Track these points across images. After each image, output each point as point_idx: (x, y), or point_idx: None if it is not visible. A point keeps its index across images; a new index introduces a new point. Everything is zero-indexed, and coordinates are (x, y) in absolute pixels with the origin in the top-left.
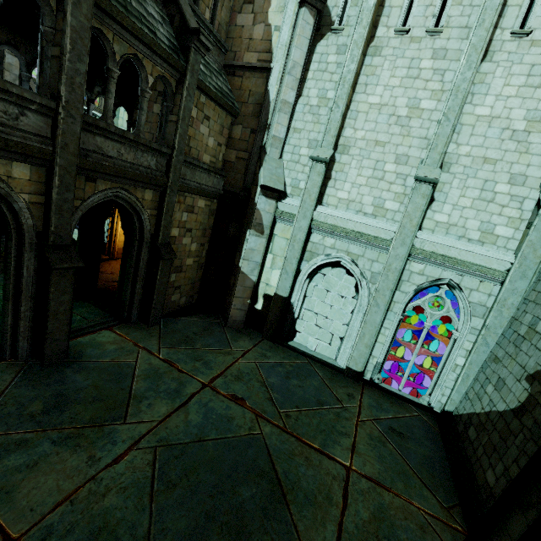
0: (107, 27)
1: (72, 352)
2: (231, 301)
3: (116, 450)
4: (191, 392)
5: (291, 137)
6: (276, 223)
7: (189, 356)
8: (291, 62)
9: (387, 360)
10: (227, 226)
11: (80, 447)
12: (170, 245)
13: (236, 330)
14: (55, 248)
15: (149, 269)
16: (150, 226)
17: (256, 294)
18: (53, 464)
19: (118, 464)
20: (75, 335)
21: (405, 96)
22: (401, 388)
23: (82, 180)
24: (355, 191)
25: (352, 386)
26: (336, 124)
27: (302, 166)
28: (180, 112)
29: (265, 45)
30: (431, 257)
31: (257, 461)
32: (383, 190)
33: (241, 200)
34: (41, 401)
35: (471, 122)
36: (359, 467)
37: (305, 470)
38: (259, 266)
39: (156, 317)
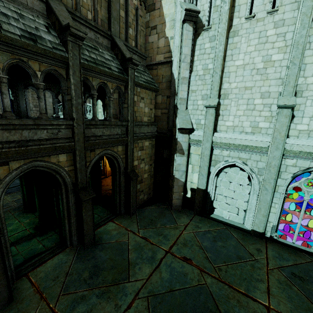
0: (89, 75)
1: (96, 238)
2: (172, 195)
3: (127, 300)
4: (160, 257)
5: (190, 96)
6: (191, 146)
7: (155, 233)
8: (183, 55)
9: (280, 223)
10: (162, 152)
11: (110, 299)
12: (134, 171)
13: (177, 211)
14: (82, 190)
15: (126, 185)
16: (123, 163)
17: (186, 188)
18: (99, 310)
19: (130, 309)
20: (96, 227)
21: (260, 56)
22: (294, 241)
23: (88, 152)
24: (237, 120)
25: (258, 243)
26: (217, 83)
27: (200, 111)
28: (128, 102)
29: (166, 49)
30: (300, 154)
31: (206, 304)
32: (256, 116)
33: (168, 137)
34: (87, 270)
35: (312, 61)
36: (275, 306)
37: (238, 310)
38: (185, 173)
39: (134, 210)
